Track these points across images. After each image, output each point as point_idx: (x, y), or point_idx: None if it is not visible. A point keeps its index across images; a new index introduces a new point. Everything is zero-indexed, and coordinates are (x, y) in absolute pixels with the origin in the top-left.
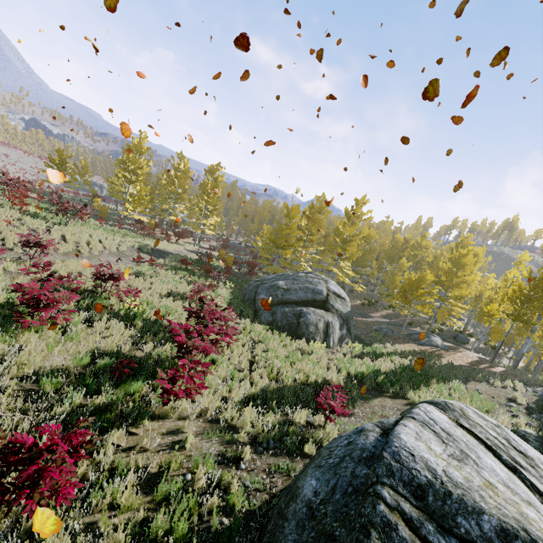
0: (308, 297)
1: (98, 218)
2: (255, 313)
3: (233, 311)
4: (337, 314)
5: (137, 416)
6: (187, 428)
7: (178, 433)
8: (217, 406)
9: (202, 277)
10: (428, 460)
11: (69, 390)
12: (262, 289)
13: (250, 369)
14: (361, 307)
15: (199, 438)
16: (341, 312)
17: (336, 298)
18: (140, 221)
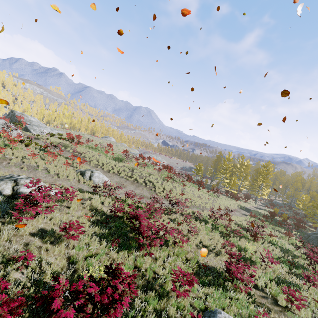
0: None
1: (208, 188)
2: None
3: None
4: None
5: None
6: None
7: None
8: None
9: (276, 226)
10: None
11: (283, 265)
12: None
13: None
14: None
15: None
16: None
17: None
18: (228, 191)
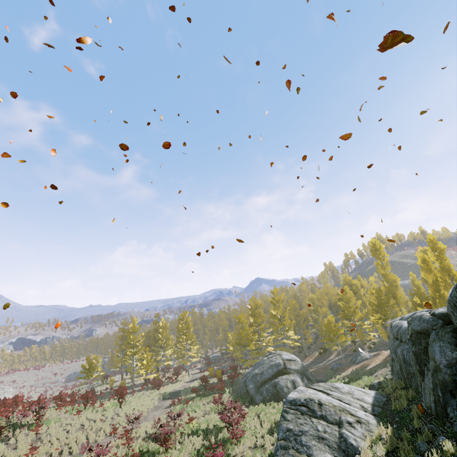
0: (274, 371)
1: None
2: (252, 400)
3: (240, 400)
4: (295, 372)
5: (227, 456)
6: (247, 452)
7: (245, 455)
8: (254, 443)
9: (210, 395)
10: (293, 396)
11: None
12: (248, 381)
13: (262, 427)
14: (320, 356)
15: (253, 453)
16: (297, 370)
17: (290, 362)
18: (147, 379)
